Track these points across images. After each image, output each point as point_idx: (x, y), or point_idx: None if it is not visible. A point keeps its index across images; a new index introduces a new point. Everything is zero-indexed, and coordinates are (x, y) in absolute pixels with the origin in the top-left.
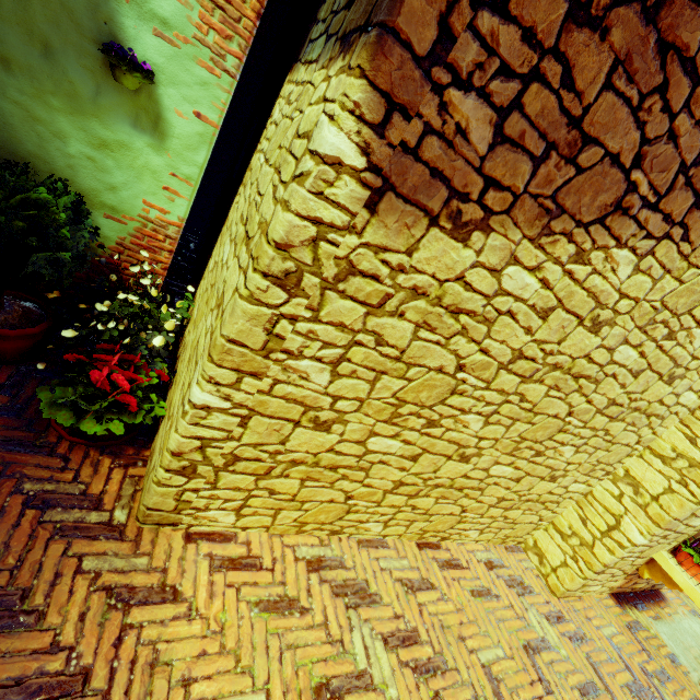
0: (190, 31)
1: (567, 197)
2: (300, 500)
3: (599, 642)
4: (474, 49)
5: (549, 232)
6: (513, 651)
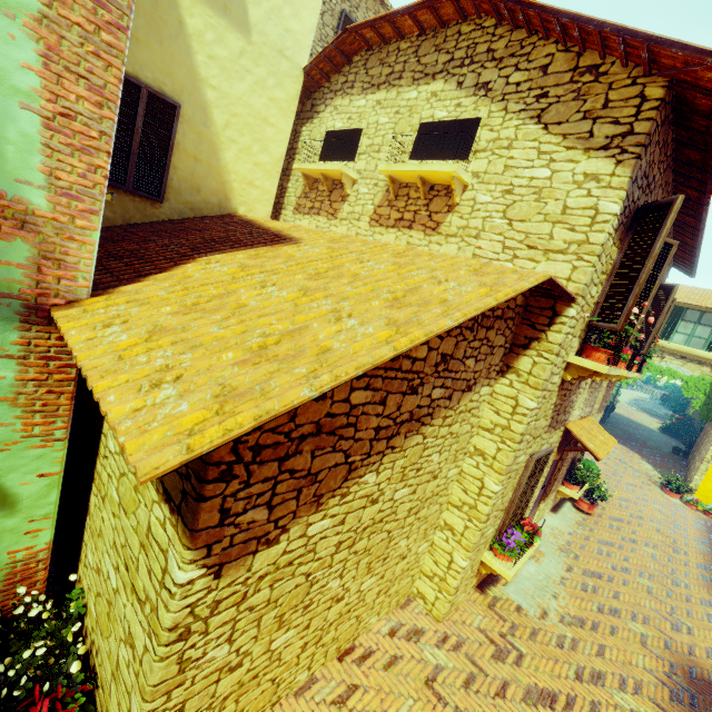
0: (17, 435)
1: (321, 490)
2: (240, 710)
3: (472, 636)
4: (241, 502)
5: (321, 504)
6: (419, 693)
